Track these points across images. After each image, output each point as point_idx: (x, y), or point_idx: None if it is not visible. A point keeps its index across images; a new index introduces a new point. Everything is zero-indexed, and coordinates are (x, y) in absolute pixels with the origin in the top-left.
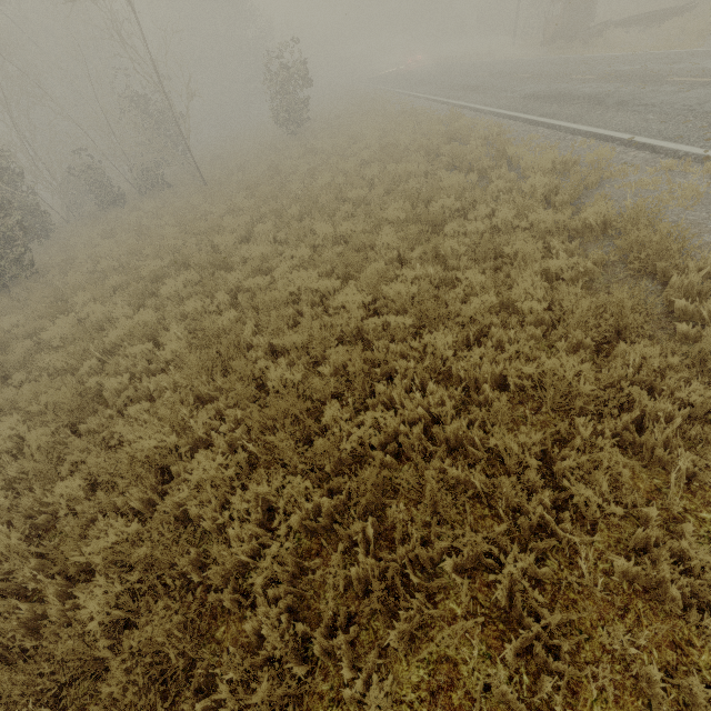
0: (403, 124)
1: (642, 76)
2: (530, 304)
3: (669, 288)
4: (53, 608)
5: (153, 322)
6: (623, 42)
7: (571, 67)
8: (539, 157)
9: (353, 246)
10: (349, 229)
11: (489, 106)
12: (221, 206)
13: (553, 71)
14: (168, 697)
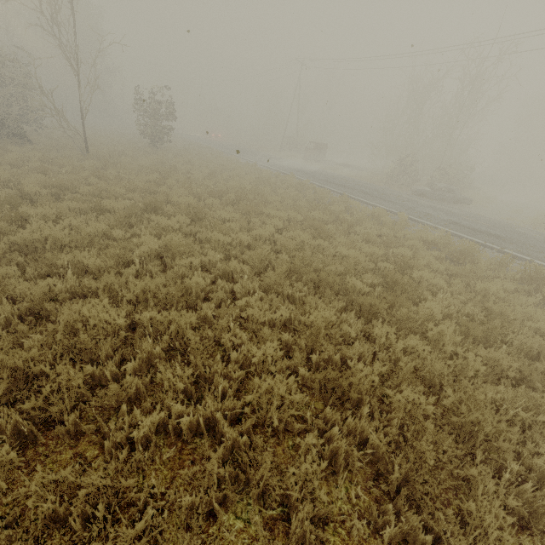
0: (262, 170)
1: (375, 189)
2: (438, 267)
3: (479, 267)
4: (362, 422)
5: (181, 245)
6: (344, 173)
7: (333, 174)
8: (376, 208)
9: (301, 227)
10: (300, 216)
11: (304, 178)
12: (140, 176)
13: (325, 173)
14: (469, 454)
